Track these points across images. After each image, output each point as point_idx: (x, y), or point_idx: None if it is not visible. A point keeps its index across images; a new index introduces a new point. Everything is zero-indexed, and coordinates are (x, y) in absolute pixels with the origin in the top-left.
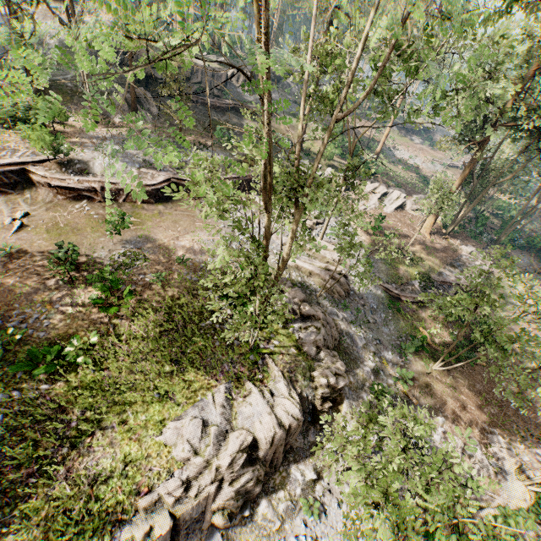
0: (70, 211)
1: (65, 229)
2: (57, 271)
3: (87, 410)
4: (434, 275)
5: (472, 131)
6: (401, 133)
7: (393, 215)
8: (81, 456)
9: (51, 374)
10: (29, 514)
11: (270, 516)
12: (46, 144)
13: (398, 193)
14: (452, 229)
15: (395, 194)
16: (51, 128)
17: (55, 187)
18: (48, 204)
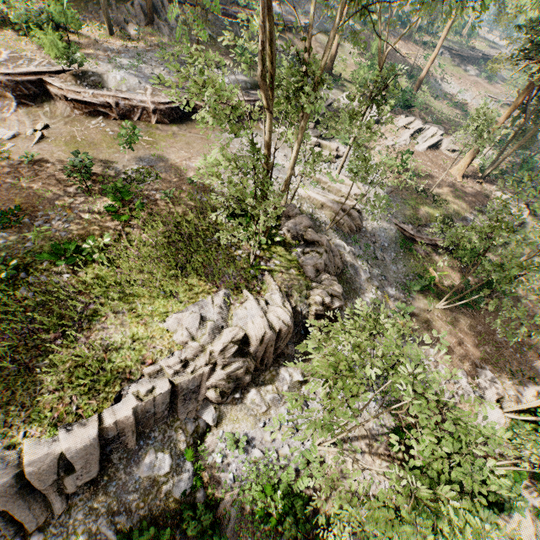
0: (87, 127)
1: (82, 143)
2: (74, 179)
3: (102, 297)
4: (457, 219)
5: (537, 49)
6: (455, 62)
7: (424, 155)
8: (97, 330)
9: (72, 266)
10: (56, 364)
11: (257, 402)
12: (59, 52)
13: (435, 129)
14: (489, 172)
15: (431, 131)
16: (65, 38)
17: (71, 100)
18: (66, 118)
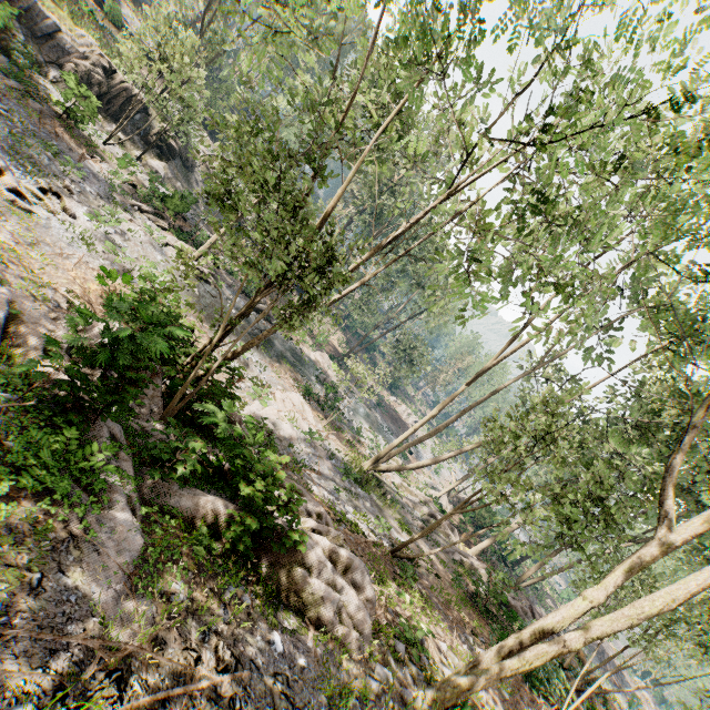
0: (88, 0)
1: None
2: None
3: None
4: None
5: None
6: None
7: None
8: None
9: None
10: None
11: None
12: None
13: None
14: None
15: None
16: None
17: None
18: None
